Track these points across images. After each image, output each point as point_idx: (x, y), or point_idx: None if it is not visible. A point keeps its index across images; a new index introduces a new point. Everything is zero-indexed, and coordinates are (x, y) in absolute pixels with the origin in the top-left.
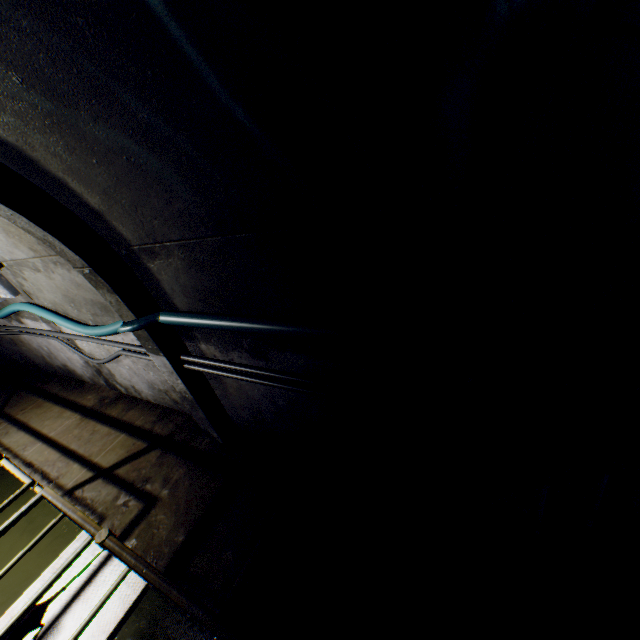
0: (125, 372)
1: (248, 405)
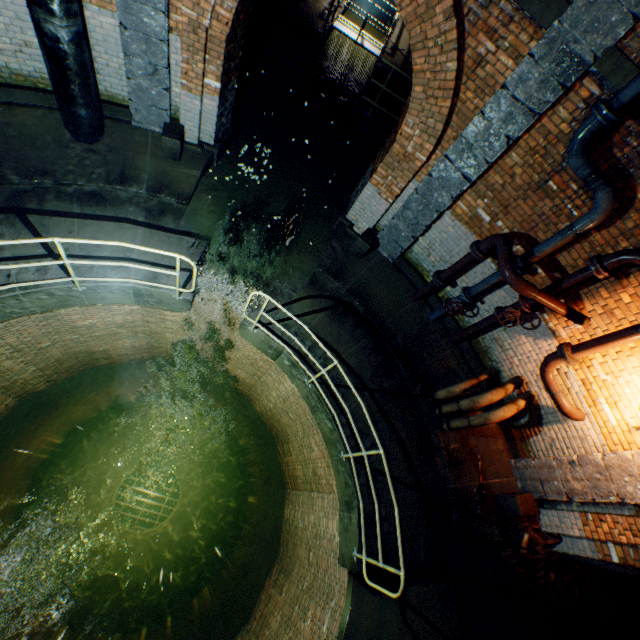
0: None
1: None
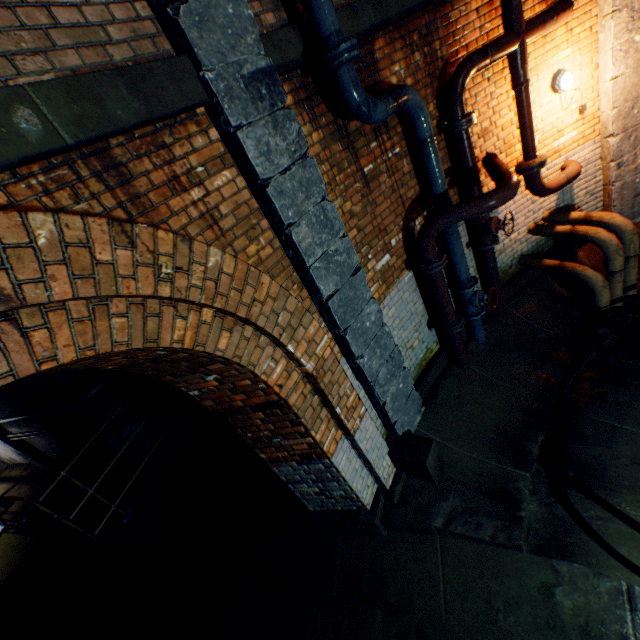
0: (3, 451)
1: (49, 447)
